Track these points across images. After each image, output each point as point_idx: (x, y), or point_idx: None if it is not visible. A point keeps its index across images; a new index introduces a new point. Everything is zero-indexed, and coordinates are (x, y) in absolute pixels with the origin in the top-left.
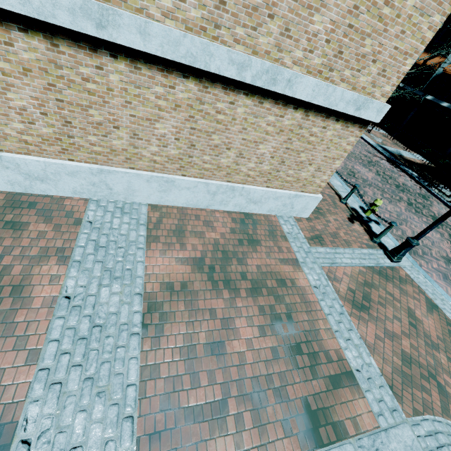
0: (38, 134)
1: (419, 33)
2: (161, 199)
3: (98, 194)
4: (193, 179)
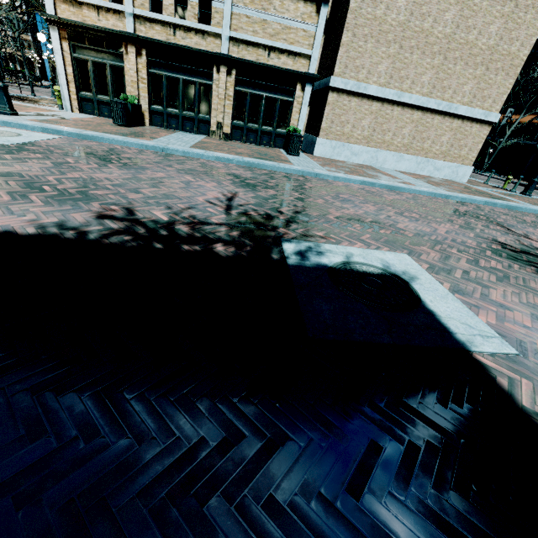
0: (363, 135)
1: (505, 86)
2: (395, 166)
3: (371, 163)
4: (411, 155)
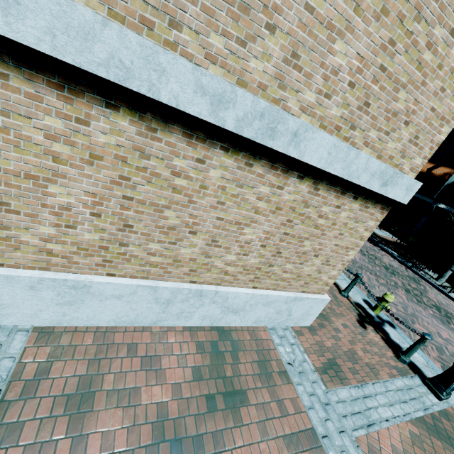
0: None
1: None
2: (62, 316)
3: None
4: (128, 281)
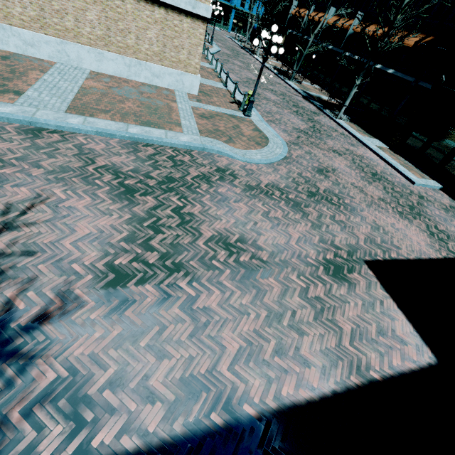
0: (29, 15)
1: None
2: (98, 67)
3: (62, 60)
4: (114, 53)
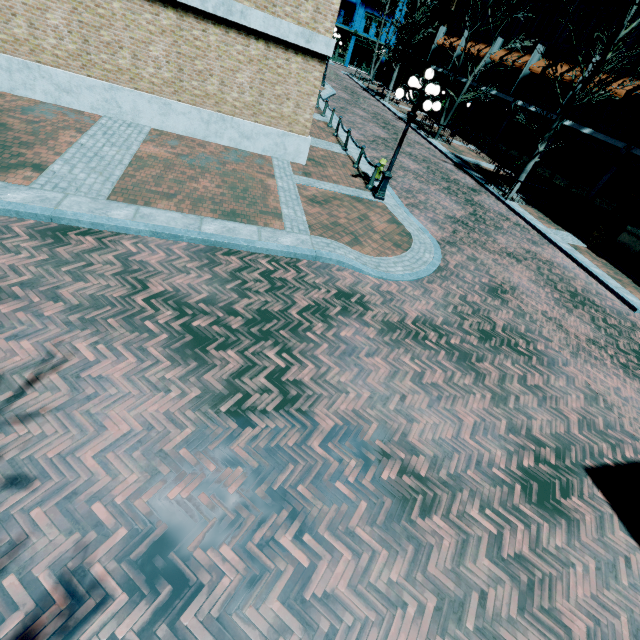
0: (66, 50)
1: None
2: (162, 124)
3: (111, 113)
4: (187, 105)
